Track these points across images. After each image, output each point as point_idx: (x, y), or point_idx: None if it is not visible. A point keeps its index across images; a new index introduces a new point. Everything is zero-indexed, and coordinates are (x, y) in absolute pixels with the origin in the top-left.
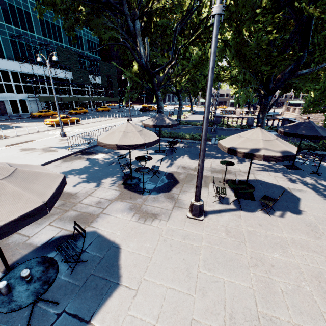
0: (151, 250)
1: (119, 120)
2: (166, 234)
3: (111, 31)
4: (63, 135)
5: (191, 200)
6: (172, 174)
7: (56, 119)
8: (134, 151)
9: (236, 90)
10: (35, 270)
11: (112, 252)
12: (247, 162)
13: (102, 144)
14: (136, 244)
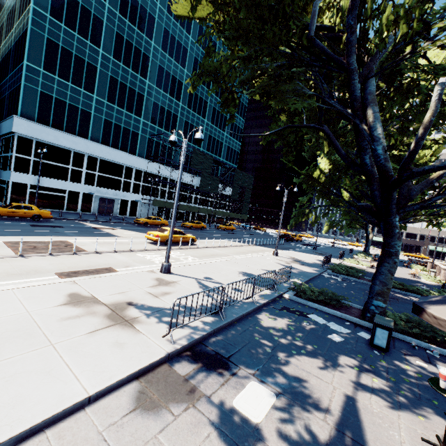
0: None
1: (254, 250)
2: None
3: (308, 101)
4: (166, 269)
5: None
6: None
7: (164, 234)
8: (363, 394)
9: None
10: None
11: None
12: None
13: None
14: None
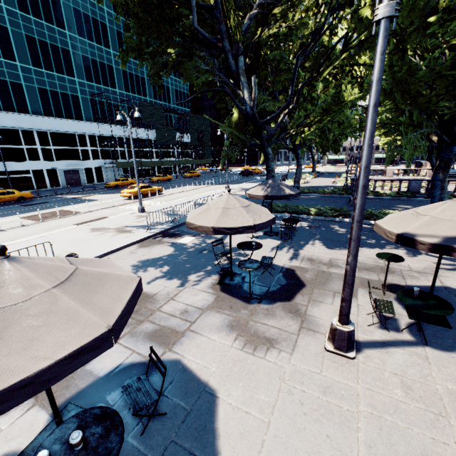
0: (268, 408)
1: (212, 189)
2: (291, 378)
3: (206, 75)
4: (142, 210)
5: (333, 321)
6: (293, 271)
7: (135, 190)
8: None
9: (388, 140)
10: (91, 432)
11: (205, 403)
12: (421, 253)
13: (192, 226)
14: (242, 393)
